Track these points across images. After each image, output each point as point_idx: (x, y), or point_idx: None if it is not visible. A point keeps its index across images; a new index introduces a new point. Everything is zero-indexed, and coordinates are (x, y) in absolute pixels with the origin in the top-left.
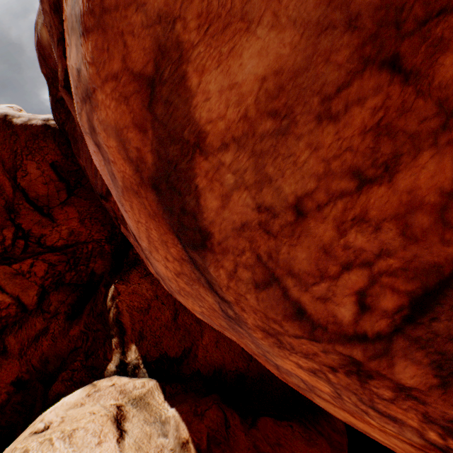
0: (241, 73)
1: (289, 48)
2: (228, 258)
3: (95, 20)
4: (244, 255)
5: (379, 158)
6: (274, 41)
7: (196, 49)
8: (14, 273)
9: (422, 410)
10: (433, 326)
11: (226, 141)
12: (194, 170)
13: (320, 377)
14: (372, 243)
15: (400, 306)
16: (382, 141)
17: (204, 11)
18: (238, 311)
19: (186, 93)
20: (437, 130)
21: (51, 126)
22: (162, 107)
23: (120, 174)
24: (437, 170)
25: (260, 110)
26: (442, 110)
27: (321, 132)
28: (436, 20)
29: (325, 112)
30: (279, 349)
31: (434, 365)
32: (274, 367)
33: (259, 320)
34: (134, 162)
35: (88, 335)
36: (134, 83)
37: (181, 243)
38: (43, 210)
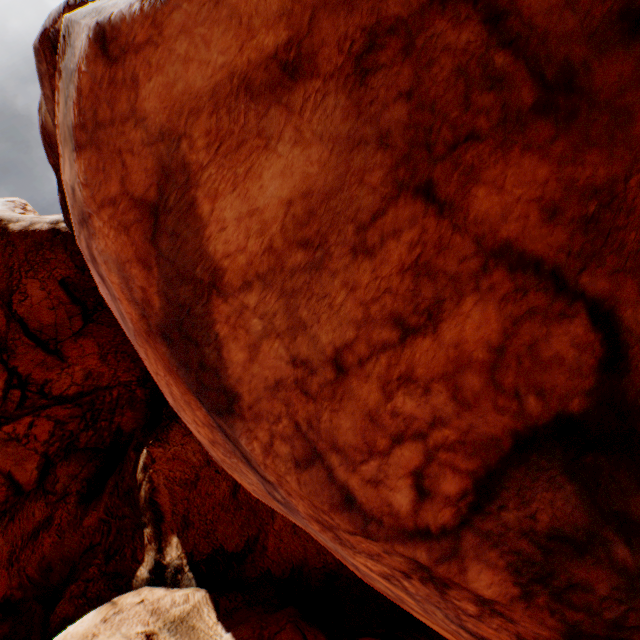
0: (263, 196)
1: (317, 166)
2: (263, 426)
3: (88, 135)
4: (281, 422)
5: (420, 303)
6: (300, 158)
7: (206, 171)
8: (5, 439)
9: (514, 631)
10: (503, 517)
11: (249, 279)
12: (212, 315)
13: (396, 585)
14: (424, 409)
15: (465, 489)
16: (422, 282)
17: (213, 128)
18: (285, 495)
19: (197, 223)
20: (477, 272)
21: (61, 230)
22: (168, 240)
23: (128, 315)
24: (482, 320)
25: (289, 240)
26: (481, 248)
27: (357, 269)
28: (465, 145)
29: (361, 245)
30: (342, 546)
31: (511, 569)
32: (354, 567)
33: (309, 508)
34: (139, 304)
35: (111, 524)
36: (135, 210)
37: (204, 406)
38: (49, 345)
